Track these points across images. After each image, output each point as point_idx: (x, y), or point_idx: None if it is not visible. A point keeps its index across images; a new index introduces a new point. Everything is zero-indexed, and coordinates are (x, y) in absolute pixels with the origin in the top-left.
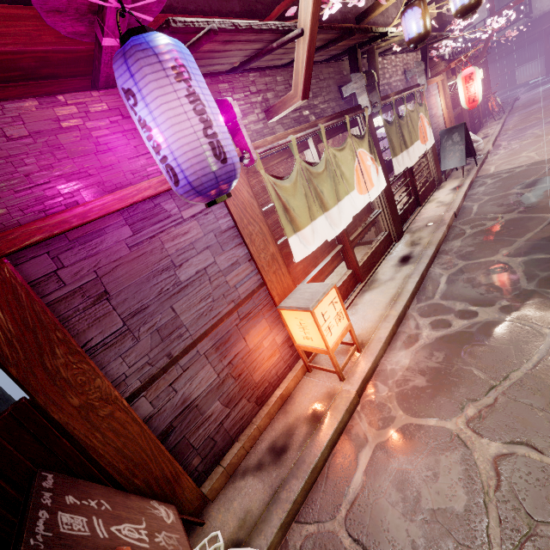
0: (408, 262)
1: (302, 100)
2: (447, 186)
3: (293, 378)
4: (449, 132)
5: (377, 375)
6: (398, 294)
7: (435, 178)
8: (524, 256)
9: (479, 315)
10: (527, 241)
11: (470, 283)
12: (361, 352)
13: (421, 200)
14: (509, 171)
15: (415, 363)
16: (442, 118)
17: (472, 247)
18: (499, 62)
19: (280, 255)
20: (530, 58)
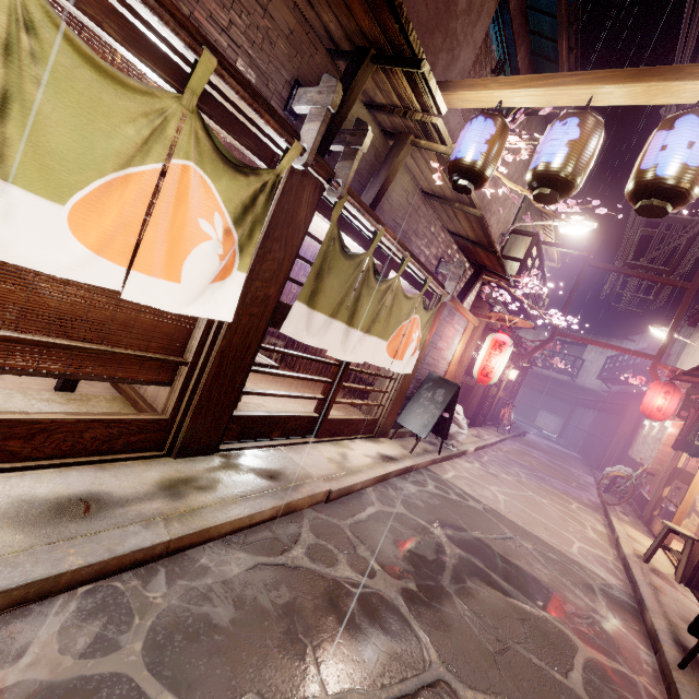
0: (53, 523)
1: None
2: (382, 446)
3: None
4: (438, 382)
5: None
6: None
7: (379, 421)
8: None
9: None
10: None
11: None
12: None
13: (325, 430)
14: (462, 494)
15: None
16: (446, 364)
17: (231, 612)
18: (534, 392)
19: None
20: (555, 412)
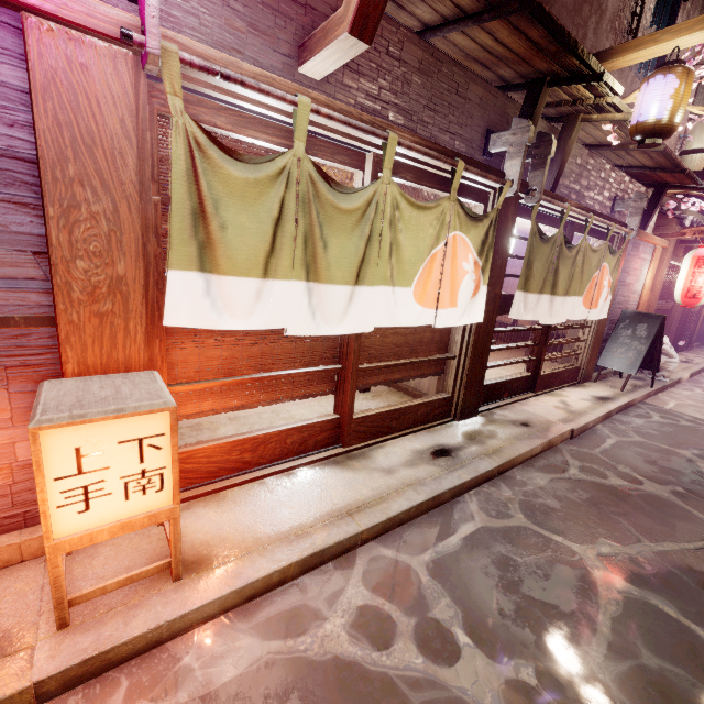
0: (439, 460)
1: (350, 34)
2: (591, 389)
3: (2, 548)
4: (636, 318)
5: (150, 660)
6: (367, 505)
7: (581, 368)
8: (636, 585)
9: (457, 667)
10: (658, 556)
11: (502, 570)
12: (175, 582)
13: (540, 385)
14: (694, 420)
15: (236, 693)
16: (637, 296)
17: (557, 502)
18: None
19: (143, 293)
20: None
